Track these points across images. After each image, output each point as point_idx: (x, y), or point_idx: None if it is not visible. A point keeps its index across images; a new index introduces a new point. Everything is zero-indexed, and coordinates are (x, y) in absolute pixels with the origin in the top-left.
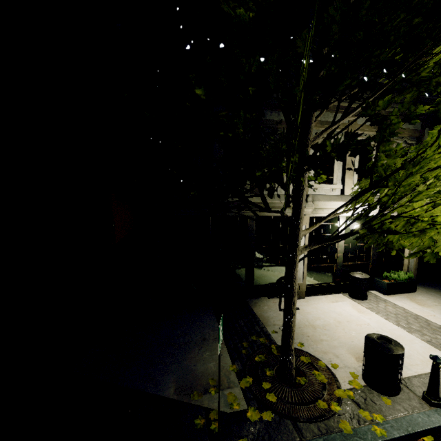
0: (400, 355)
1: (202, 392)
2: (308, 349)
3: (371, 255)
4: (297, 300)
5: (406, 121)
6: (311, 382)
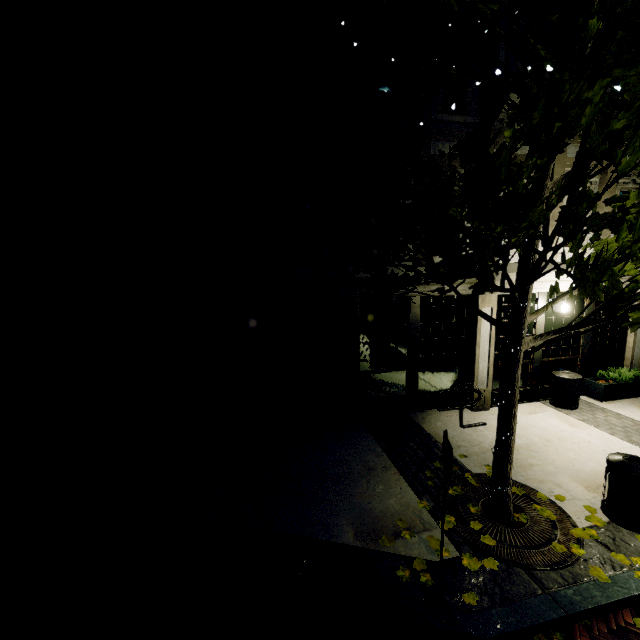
0: None
1: (391, 537)
2: (516, 478)
3: (581, 346)
4: (479, 412)
5: None
6: (534, 520)
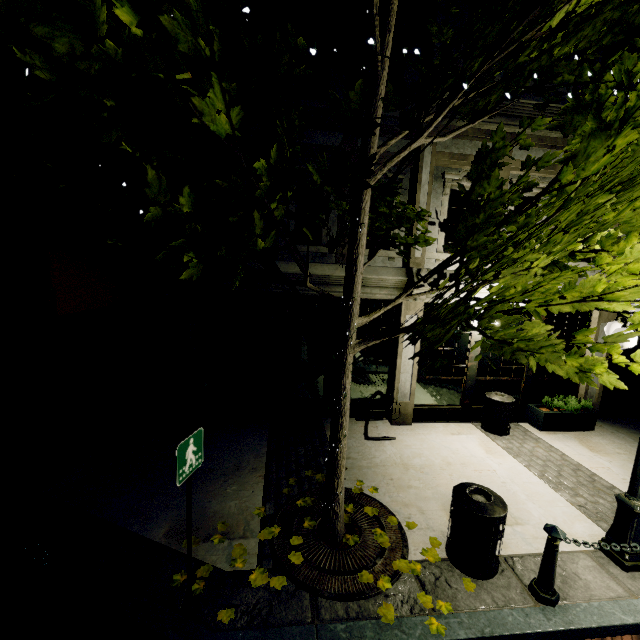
0: (496, 520)
1: (202, 539)
2: (382, 497)
3: (525, 368)
4: (398, 426)
5: (407, 129)
6: (364, 544)
